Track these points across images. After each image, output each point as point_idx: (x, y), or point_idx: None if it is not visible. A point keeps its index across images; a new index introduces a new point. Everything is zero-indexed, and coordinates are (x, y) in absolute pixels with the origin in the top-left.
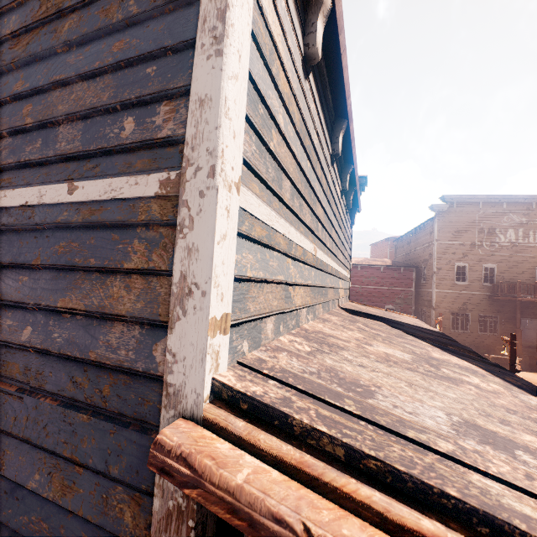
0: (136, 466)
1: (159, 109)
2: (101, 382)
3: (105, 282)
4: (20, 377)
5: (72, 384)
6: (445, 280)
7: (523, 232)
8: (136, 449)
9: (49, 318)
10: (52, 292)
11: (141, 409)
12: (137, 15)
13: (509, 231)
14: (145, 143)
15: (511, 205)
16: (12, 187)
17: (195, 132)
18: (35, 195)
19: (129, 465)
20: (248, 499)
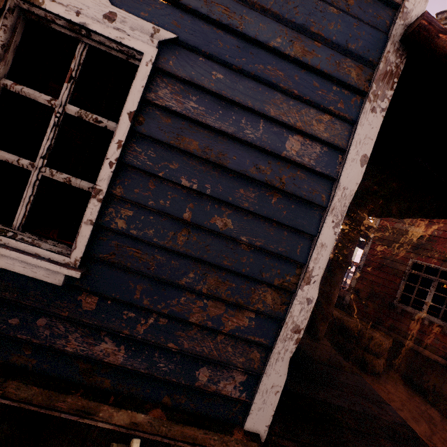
0: (368, 47)
1: None
2: None
3: None
4: None
5: None
6: None
7: None
8: (370, 38)
9: None
10: None
11: (374, 20)
12: None
13: None
14: None
15: None
16: None
17: None
18: None
19: (363, 46)
20: None
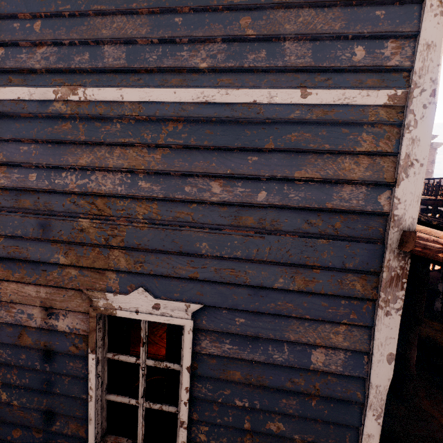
0: (366, 261)
1: (387, 44)
2: (332, 221)
3: (336, 160)
4: (255, 225)
5: (307, 225)
6: None
7: None
8: (366, 252)
9: (282, 185)
10: (286, 167)
11: (366, 232)
12: None
13: None
14: (376, 68)
15: None
16: (235, 87)
17: (421, 66)
18: (264, 96)
19: (361, 261)
20: None
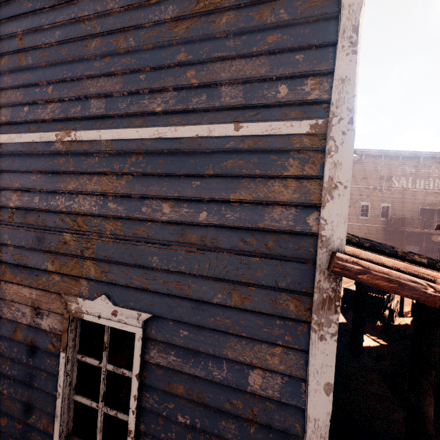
0: (298, 281)
1: (307, 82)
2: (266, 240)
3: (266, 183)
4: (197, 242)
5: (243, 243)
6: (352, 215)
7: (412, 180)
8: (297, 272)
9: (220, 206)
10: (223, 190)
11: (297, 252)
12: (287, 21)
13: (402, 178)
14: (298, 102)
15: (405, 158)
16: (182, 125)
17: (338, 98)
18: (205, 131)
19: (293, 280)
20: (396, 275)
